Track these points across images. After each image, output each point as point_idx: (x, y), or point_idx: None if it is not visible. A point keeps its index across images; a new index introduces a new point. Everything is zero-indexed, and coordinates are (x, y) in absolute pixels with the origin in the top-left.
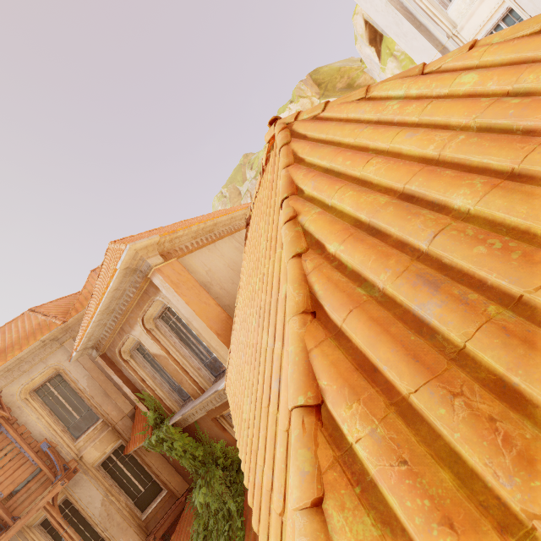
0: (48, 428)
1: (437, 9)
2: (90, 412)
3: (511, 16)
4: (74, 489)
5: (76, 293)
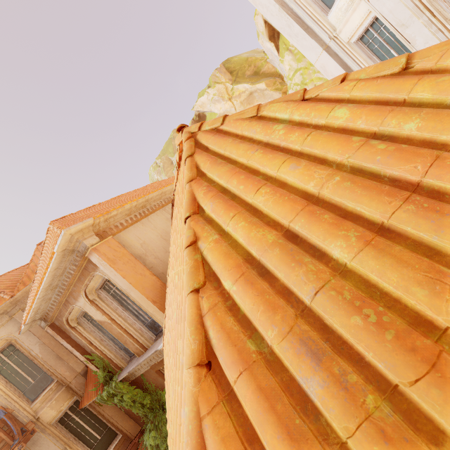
0: (3, 396)
1: (320, 15)
2: (45, 375)
3: (377, 23)
4: (33, 448)
5: (25, 265)
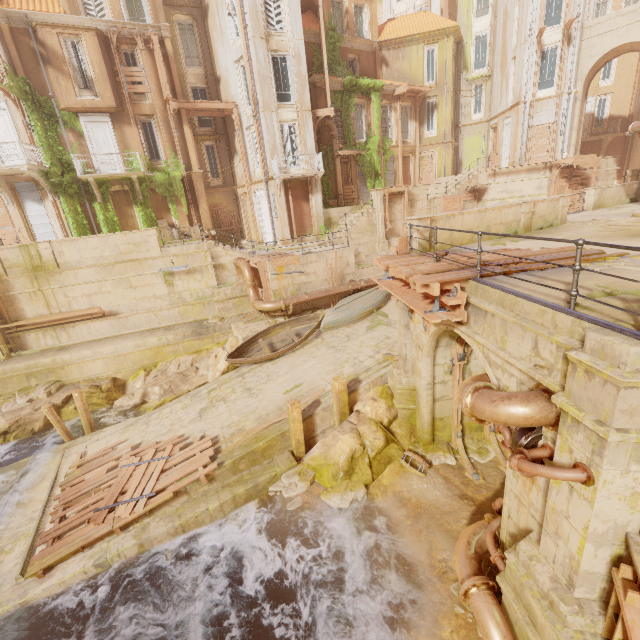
0: None
1: None
2: None
3: None
4: None
5: None
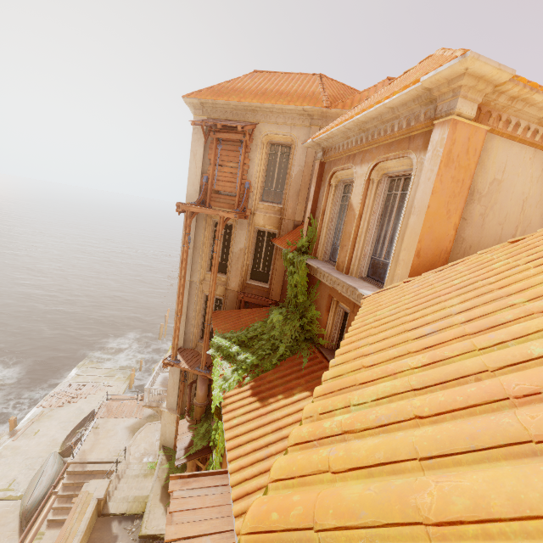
0: (257, 177)
1: None
2: (281, 194)
3: None
4: (238, 225)
5: (357, 91)
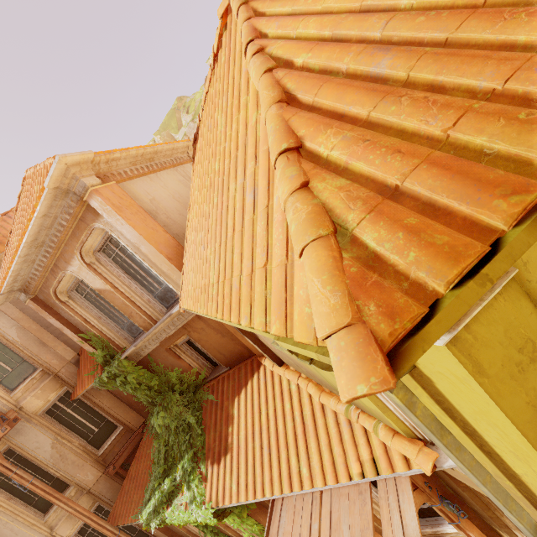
0: None
1: None
2: (25, 364)
3: None
4: (17, 437)
5: None
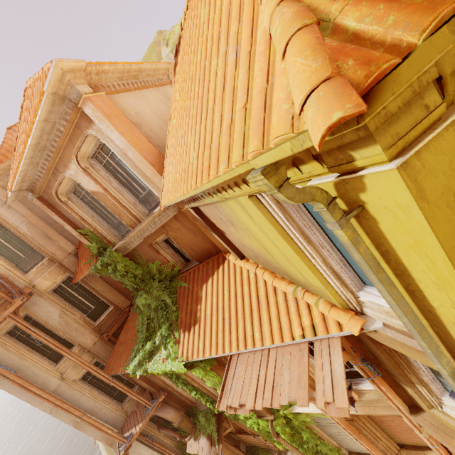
0: None
1: None
2: (35, 253)
3: None
4: (33, 307)
5: None
